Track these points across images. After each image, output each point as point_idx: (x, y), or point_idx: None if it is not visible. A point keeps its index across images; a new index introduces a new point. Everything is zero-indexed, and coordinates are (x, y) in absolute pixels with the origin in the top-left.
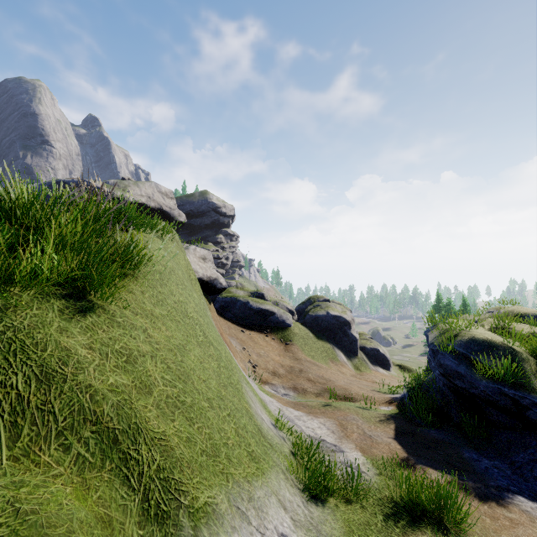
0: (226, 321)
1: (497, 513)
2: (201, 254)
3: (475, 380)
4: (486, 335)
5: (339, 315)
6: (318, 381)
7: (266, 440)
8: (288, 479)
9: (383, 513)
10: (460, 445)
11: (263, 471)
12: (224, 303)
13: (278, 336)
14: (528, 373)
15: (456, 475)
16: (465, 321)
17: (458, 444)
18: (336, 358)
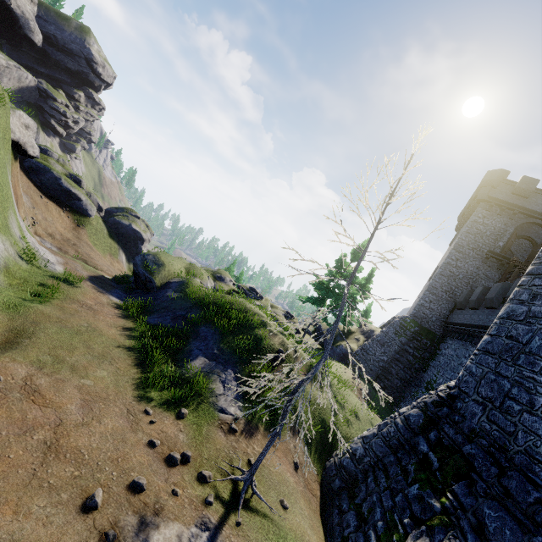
0: (29, 182)
1: (98, 293)
2: (26, 122)
3: (139, 267)
4: (164, 258)
5: (139, 231)
6: (83, 255)
7: (9, 231)
8: (12, 247)
9: (51, 275)
10: (119, 289)
11: (0, 232)
12: (35, 166)
13: (74, 217)
14: (160, 273)
15: (99, 287)
16: (184, 260)
17: (118, 289)
18: (117, 256)
